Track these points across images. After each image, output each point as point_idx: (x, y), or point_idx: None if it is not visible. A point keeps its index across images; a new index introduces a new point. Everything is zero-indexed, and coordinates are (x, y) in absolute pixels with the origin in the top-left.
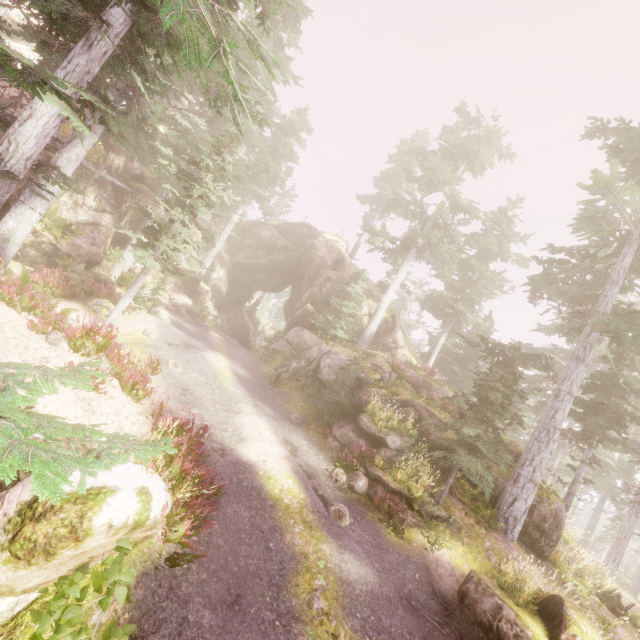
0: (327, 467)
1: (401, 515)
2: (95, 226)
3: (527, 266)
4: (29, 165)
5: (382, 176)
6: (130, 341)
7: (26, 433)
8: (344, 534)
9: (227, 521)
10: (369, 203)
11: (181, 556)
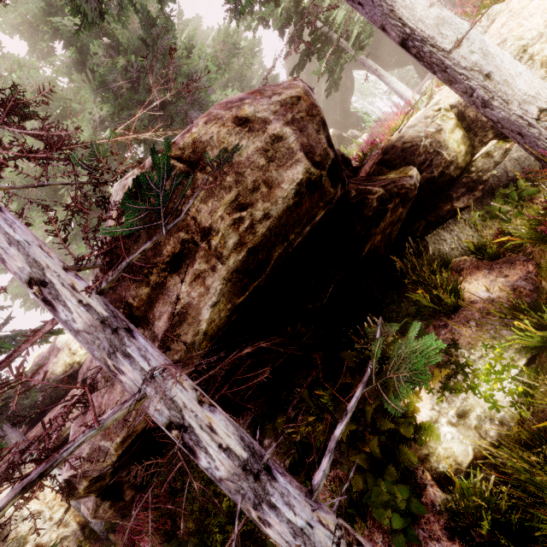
0: None
1: None
2: None
3: None
4: None
5: None
6: None
7: None
8: None
9: None
10: None
11: None
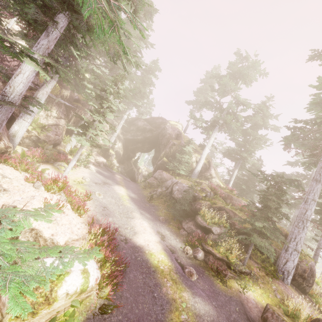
0: (181, 246)
1: (224, 272)
2: (57, 126)
3: (279, 131)
4: (20, 97)
5: (198, 90)
6: (76, 183)
7: (11, 257)
8: (194, 285)
9: (130, 282)
10: (192, 104)
11: (107, 306)
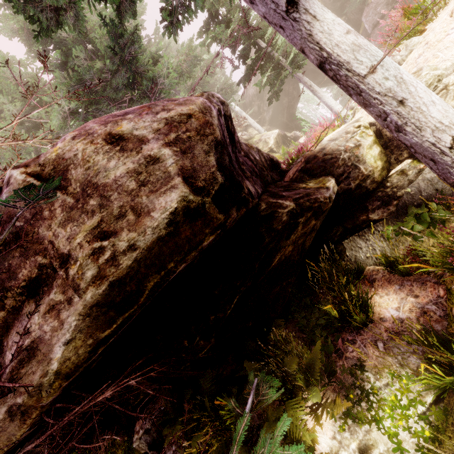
0: None
1: None
2: None
3: None
4: None
5: None
6: None
7: None
8: None
9: None
10: None
11: None
